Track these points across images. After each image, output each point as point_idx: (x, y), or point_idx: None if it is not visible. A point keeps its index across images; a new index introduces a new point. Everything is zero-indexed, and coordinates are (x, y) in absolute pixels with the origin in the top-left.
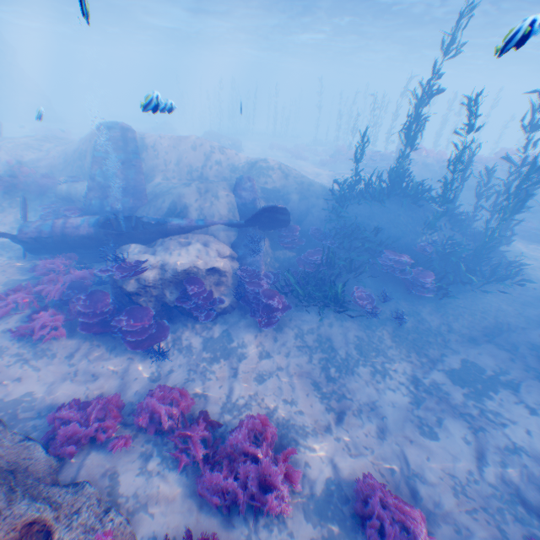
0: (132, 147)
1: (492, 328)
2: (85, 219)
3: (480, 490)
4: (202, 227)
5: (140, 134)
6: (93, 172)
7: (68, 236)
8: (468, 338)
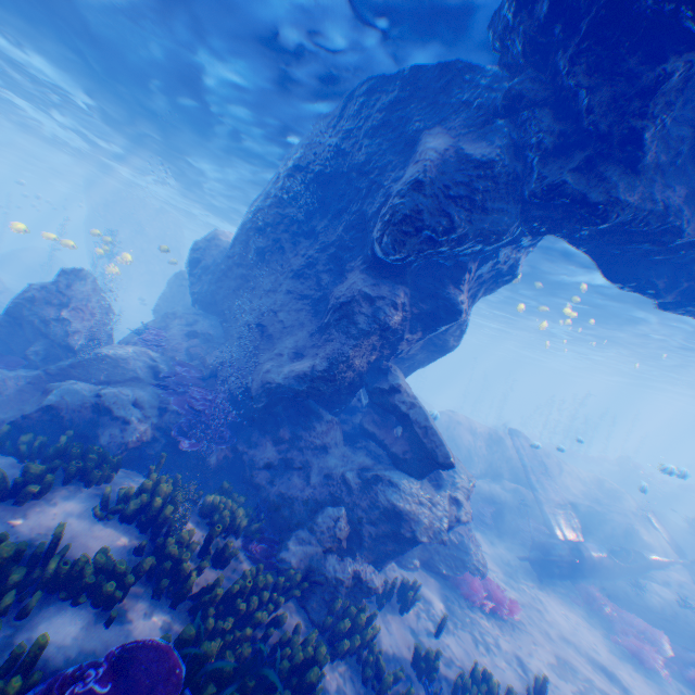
0: (538, 456)
1: None
2: (595, 545)
3: None
4: (667, 562)
5: (491, 429)
6: (530, 480)
7: (593, 564)
8: None
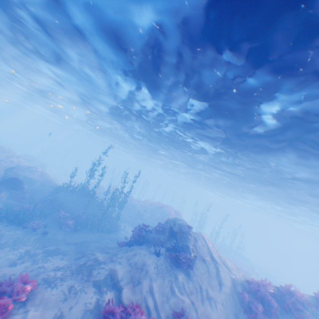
0: None
1: (80, 240)
2: None
3: (12, 276)
4: None
5: None
6: None
7: None
8: (68, 242)
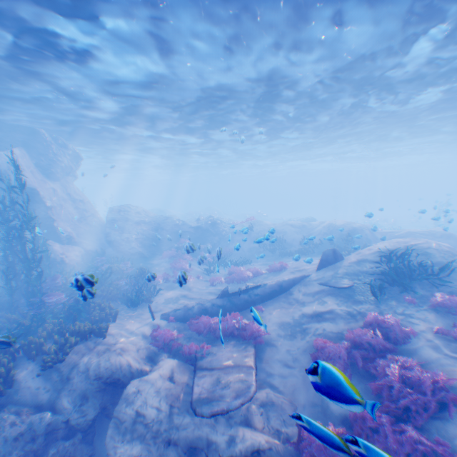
0: None
1: None
2: None
3: None
4: None
5: None
6: None
7: None
8: None
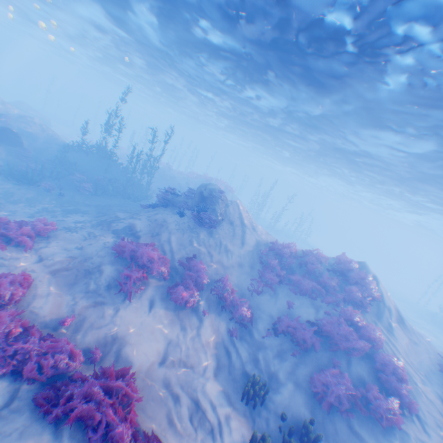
0: None
1: (103, 205)
2: None
3: None
4: None
5: None
6: None
7: None
8: (89, 205)
